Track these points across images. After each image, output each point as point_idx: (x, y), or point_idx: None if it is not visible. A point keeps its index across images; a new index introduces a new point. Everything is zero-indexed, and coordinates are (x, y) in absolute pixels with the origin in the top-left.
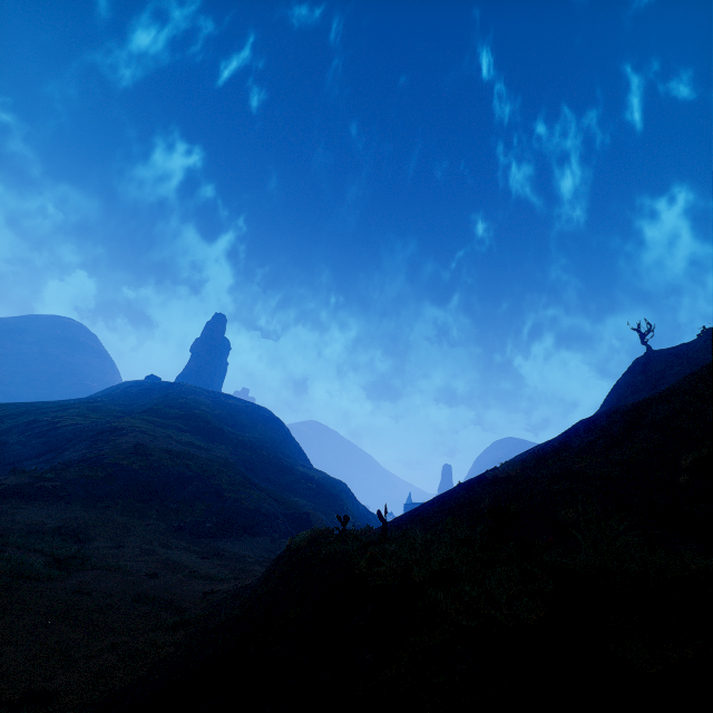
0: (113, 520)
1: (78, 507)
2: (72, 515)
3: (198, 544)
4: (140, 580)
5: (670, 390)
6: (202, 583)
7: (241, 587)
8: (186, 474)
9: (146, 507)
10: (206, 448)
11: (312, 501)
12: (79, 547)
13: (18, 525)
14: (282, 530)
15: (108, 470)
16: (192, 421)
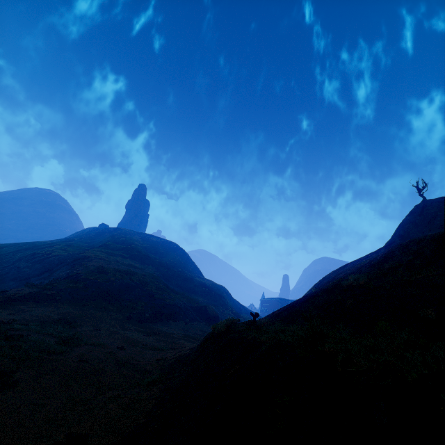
0: (90, 313)
1: (68, 306)
2: (65, 311)
3: (142, 326)
4: (115, 352)
5: None
6: (152, 352)
7: (180, 356)
8: (130, 284)
9: (109, 305)
10: (140, 268)
11: (206, 299)
12: (73, 331)
13: (34, 318)
14: (191, 317)
15: (84, 283)
16: (130, 251)
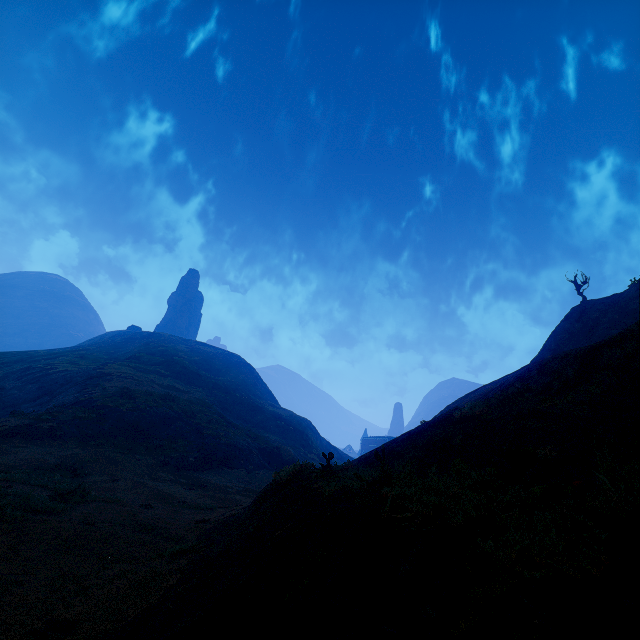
0: (106, 457)
1: (74, 445)
2: (69, 452)
3: (183, 476)
4: (137, 511)
5: (621, 336)
6: (192, 512)
7: (229, 516)
8: (169, 414)
9: (135, 444)
10: (185, 391)
11: (281, 437)
12: (78, 481)
13: (21, 462)
14: (256, 463)
15: (99, 412)
16: (171, 367)
